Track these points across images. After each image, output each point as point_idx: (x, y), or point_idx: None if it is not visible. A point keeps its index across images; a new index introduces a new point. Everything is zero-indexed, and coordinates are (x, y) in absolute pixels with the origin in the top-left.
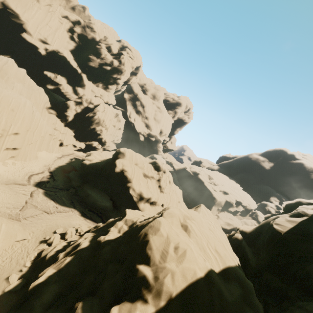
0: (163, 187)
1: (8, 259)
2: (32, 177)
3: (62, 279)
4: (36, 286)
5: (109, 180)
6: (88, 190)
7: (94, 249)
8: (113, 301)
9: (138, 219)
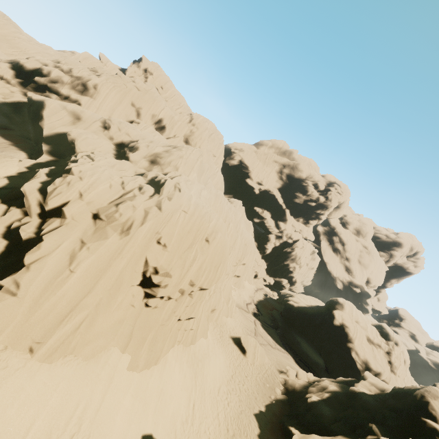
0: (395, 365)
1: (266, 374)
2: (248, 306)
3: (331, 407)
4: (314, 402)
5: (319, 332)
6: (298, 337)
7: (346, 396)
8: (403, 438)
9: (388, 386)
